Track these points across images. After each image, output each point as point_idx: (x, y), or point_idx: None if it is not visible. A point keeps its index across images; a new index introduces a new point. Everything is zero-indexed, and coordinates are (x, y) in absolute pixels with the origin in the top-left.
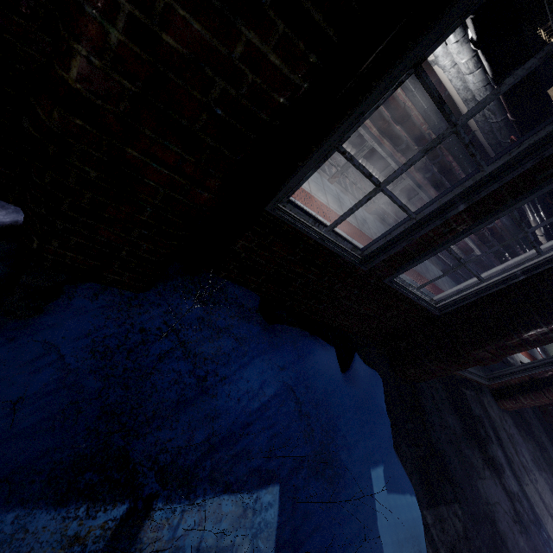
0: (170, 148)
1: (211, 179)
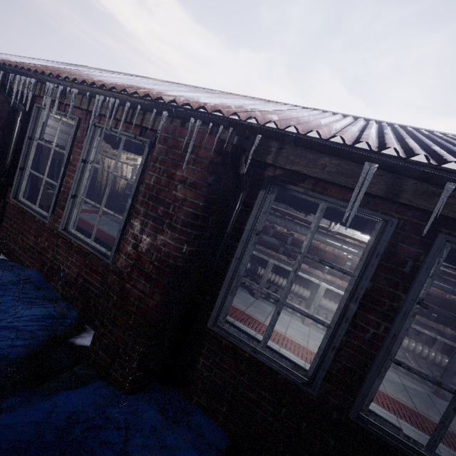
0: (141, 282)
1: (156, 294)
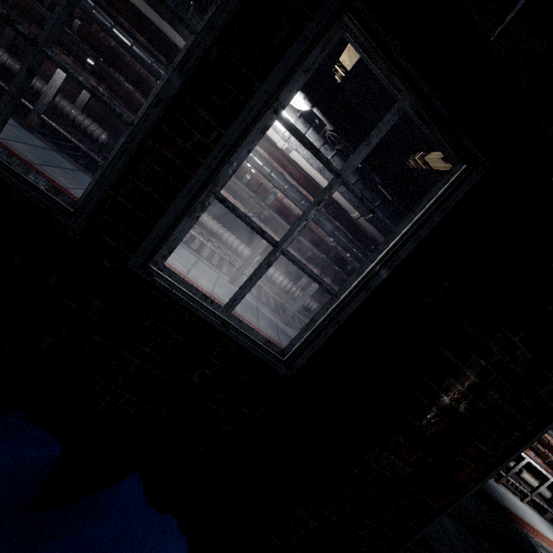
0: None
1: None
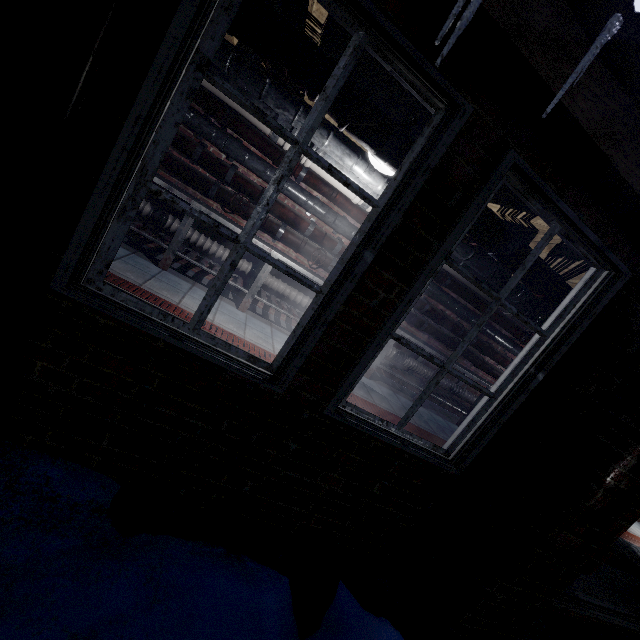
0: None
1: None
